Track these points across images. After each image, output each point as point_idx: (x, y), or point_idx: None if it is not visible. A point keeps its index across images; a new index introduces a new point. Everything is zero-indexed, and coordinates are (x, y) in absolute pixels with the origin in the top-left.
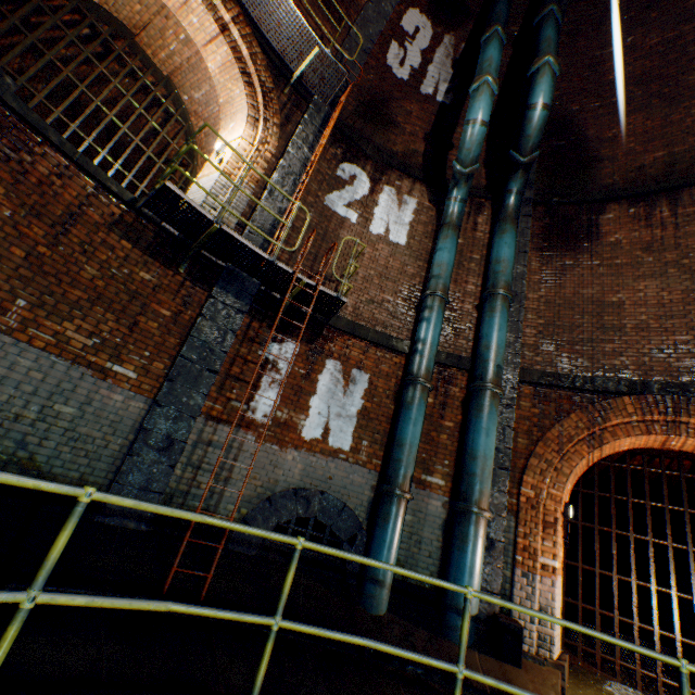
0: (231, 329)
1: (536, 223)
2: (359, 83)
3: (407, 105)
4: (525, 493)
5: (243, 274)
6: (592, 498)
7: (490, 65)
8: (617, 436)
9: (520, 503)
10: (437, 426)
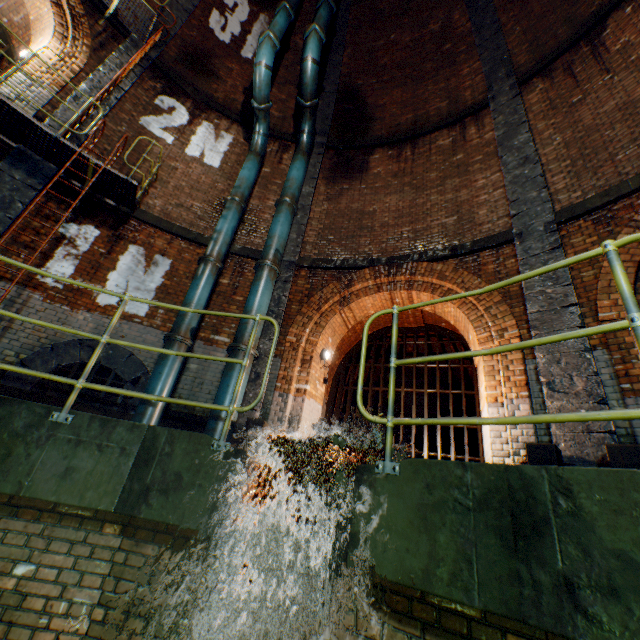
0: (20, 201)
1: (328, 161)
2: (183, 36)
3: (229, 64)
4: (289, 340)
5: (38, 157)
6: (409, 405)
7: (274, 26)
8: (360, 296)
9: (286, 347)
10: (229, 300)
